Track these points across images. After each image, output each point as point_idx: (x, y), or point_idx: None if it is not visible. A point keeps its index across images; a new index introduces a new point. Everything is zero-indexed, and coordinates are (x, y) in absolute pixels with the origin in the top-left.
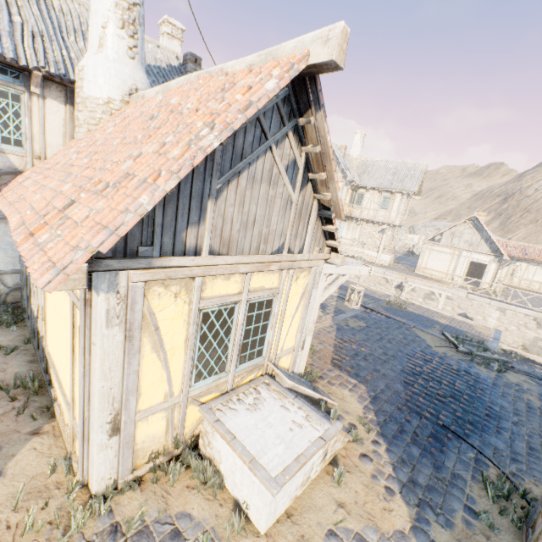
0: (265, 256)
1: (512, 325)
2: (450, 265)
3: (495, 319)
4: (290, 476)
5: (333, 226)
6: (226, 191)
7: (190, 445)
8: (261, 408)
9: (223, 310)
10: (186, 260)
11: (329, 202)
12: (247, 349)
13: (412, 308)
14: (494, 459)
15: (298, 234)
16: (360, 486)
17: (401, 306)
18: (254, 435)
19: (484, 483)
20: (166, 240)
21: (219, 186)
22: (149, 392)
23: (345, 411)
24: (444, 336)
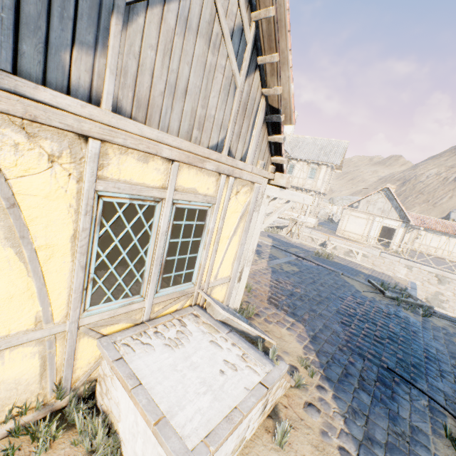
0: (199, 146)
1: (418, 281)
2: (366, 228)
3: (403, 275)
4: (217, 446)
5: (280, 135)
6: (143, 19)
7: (83, 393)
8: (184, 344)
9: (137, 206)
10: (70, 101)
11: (279, 101)
12: (172, 269)
13: (338, 260)
14: (449, 407)
15: (241, 135)
16: (308, 448)
17: (329, 257)
18: (169, 381)
19: (448, 439)
20: (28, 51)
21: None
22: (2, 312)
23: (285, 351)
24: (370, 283)
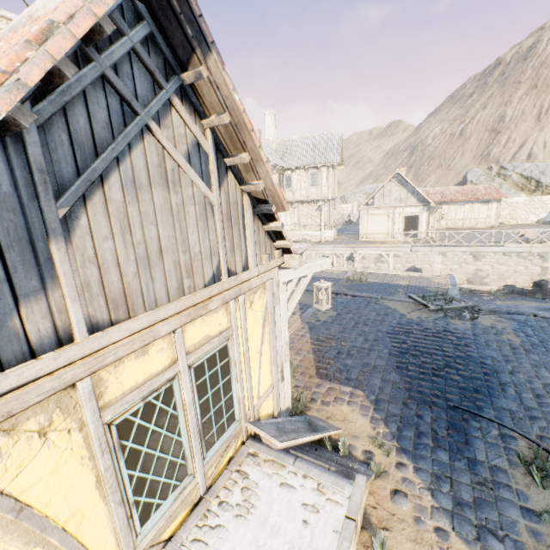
0: (196, 294)
1: (455, 265)
2: (389, 224)
3: (440, 264)
4: None
5: (277, 222)
6: (85, 217)
7: None
8: (255, 504)
9: (152, 400)
10: (39, 365)
11: (264, 193)
12: (212, 425)
13: (372, 278)
14: (516, 426)
15: (235, 246)
16: (408, 546)
17: (362, 280)
18: None
19: (523, 465)
20: None
21: (64, 212)
22: None
23: (353, 435)
24: (411, 299)
